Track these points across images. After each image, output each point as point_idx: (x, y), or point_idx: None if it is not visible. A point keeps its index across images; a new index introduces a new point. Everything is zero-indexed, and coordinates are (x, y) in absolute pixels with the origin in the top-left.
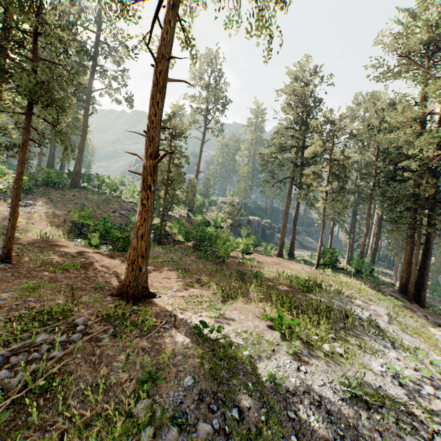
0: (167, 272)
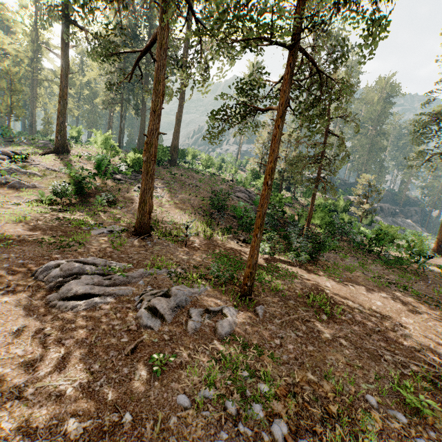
0: (424, 307)
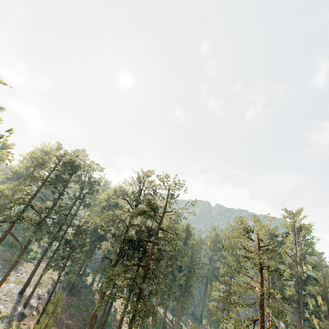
0: None
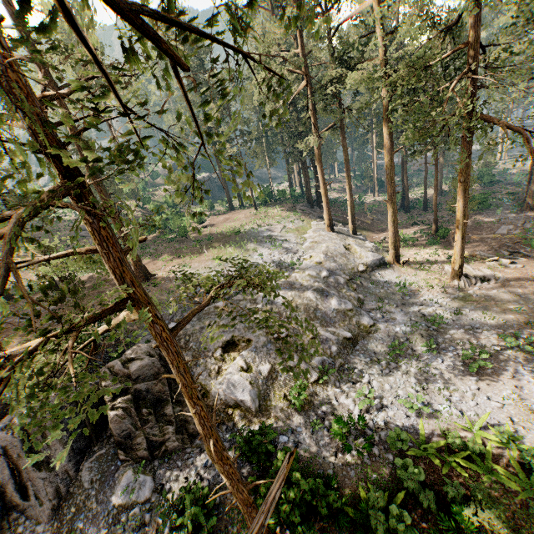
0: (153, 262)
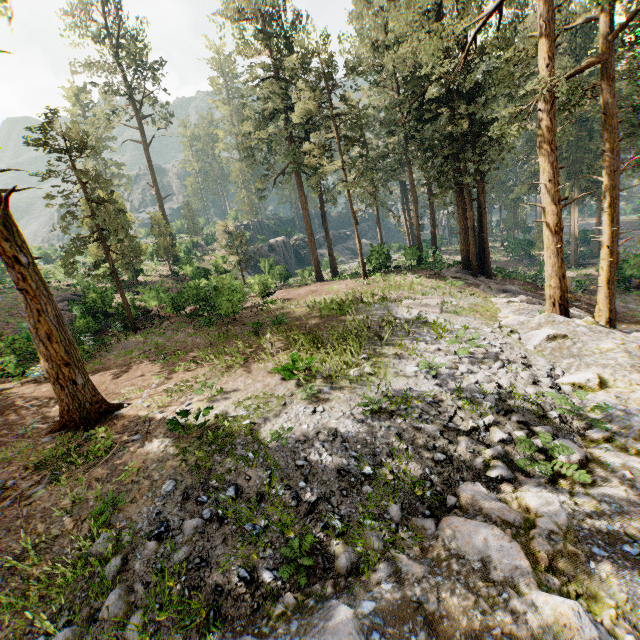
0: (146, 366)
